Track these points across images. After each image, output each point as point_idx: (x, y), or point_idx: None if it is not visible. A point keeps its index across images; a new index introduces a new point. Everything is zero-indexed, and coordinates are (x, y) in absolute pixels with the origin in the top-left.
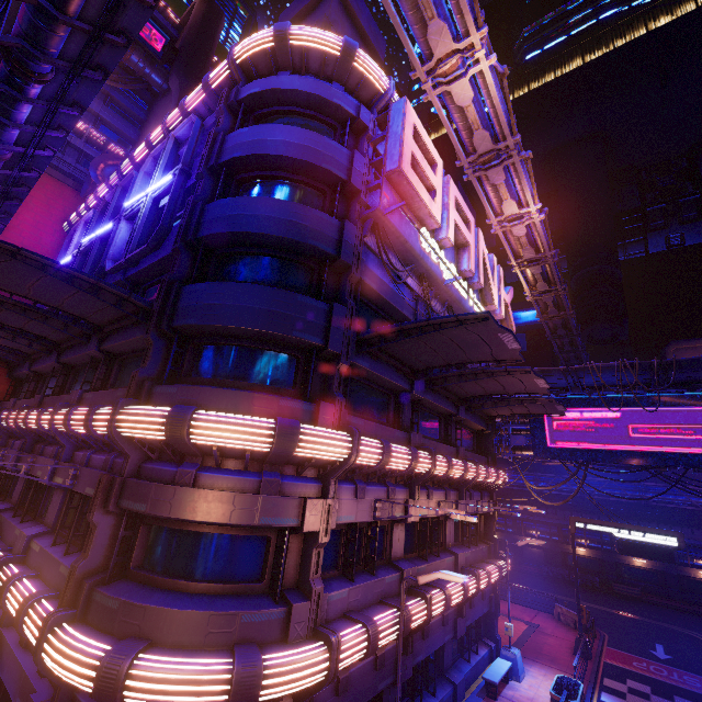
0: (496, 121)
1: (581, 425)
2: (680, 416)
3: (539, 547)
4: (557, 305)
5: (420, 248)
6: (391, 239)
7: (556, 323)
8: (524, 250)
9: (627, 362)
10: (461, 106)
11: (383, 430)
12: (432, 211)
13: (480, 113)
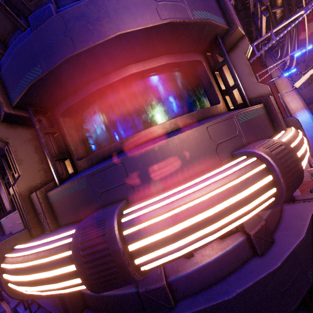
0: None
1: None
2: None
3: None
4: None
5: None
6: None
7: None
8: None
9: None
10: None
11: None
12: None
13: None
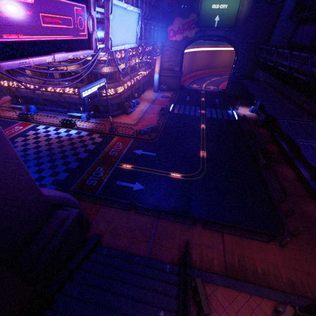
0: None
1: None
2: None
3: None
4: None
5: None
6: None
7: None
8: None
9: None
10: None
11: None
12: None
13: None
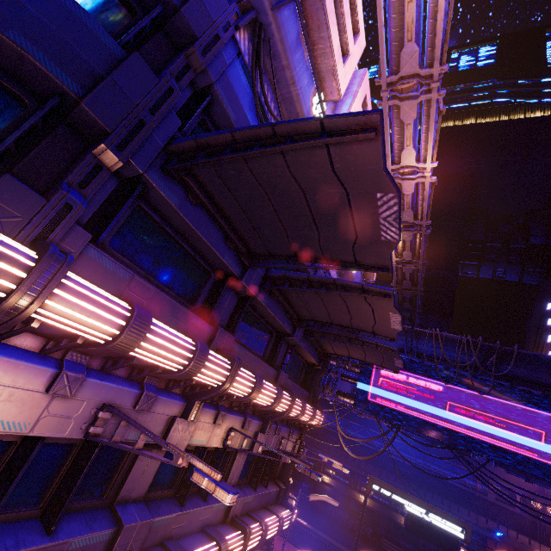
0: (430, 39)
1: (406, 388)
2: (497, 407)
3: (330, 486)
4: (412, 280)
5: (309, 109)
6: (275, 69)
7: (406, 295)
8: (405, 211)
9: (471, 339)
10: (402, 4)
11: (169, 305)
12: (338, 68)
13: (418, 26)
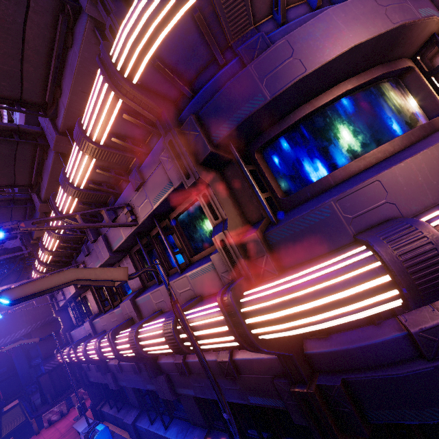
0: None
1: None
2: None
3: None
4: None
5: None
6: None
7: None
8: None
9: None
10: None
11: None
12: None
13: None
